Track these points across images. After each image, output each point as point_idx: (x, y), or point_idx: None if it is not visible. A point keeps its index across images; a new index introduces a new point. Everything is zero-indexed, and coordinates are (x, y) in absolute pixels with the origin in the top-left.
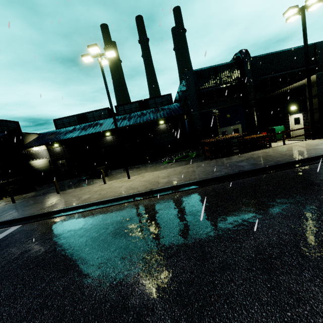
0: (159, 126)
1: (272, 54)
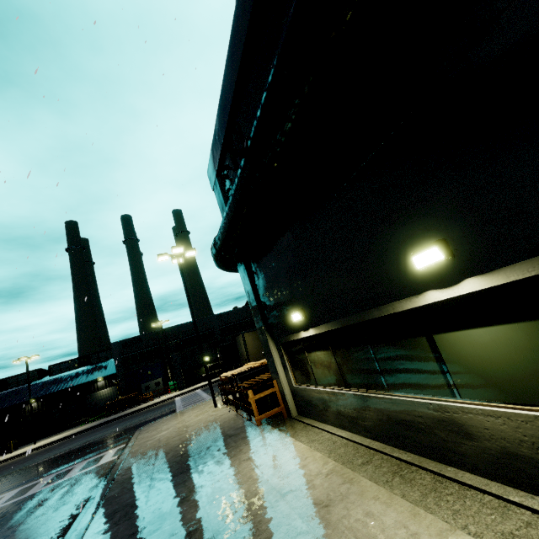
0: (97, 383)
1: (182, 324)
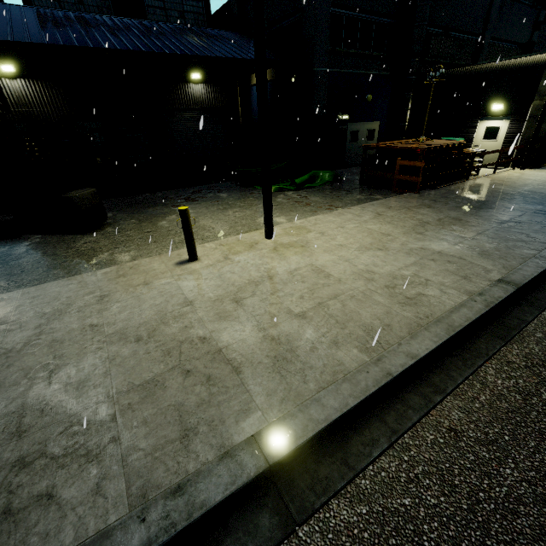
0: (187, 86)
1: None
